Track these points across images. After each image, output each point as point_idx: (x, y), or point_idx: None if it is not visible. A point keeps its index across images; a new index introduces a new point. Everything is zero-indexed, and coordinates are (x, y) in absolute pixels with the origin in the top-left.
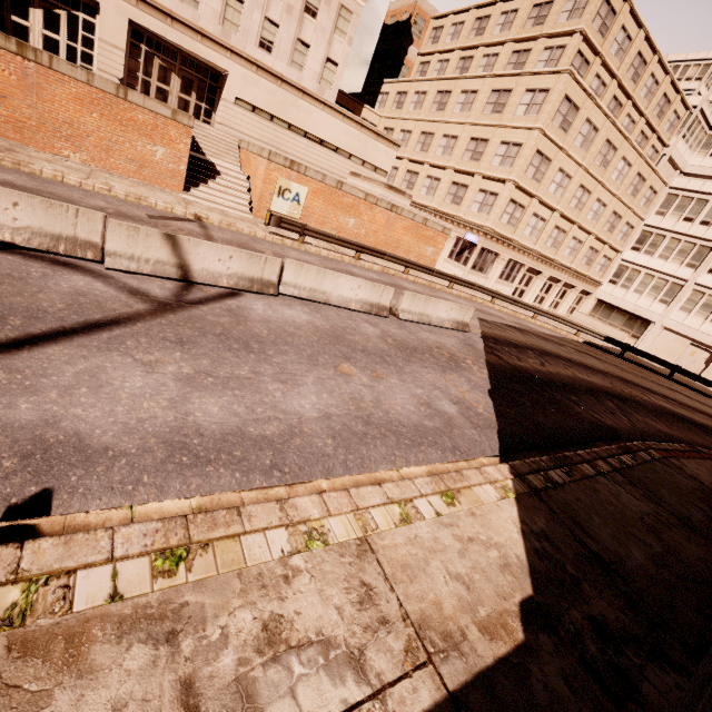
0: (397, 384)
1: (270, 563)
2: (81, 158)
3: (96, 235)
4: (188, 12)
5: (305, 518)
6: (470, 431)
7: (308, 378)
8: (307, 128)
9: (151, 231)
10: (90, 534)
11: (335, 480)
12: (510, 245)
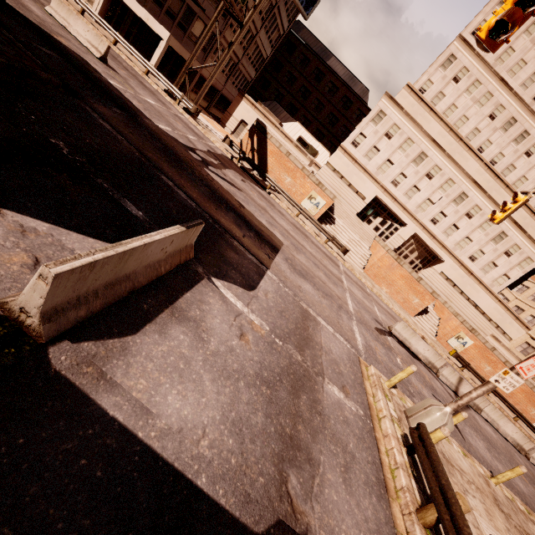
0: None
1: None
2: (386, 291)
3: (439, 365)
4: (442, 237)
5: None
6: None
7: None
8: (471, 297)
9: (457, 374)
10: (510, 491)
11: None
12: None
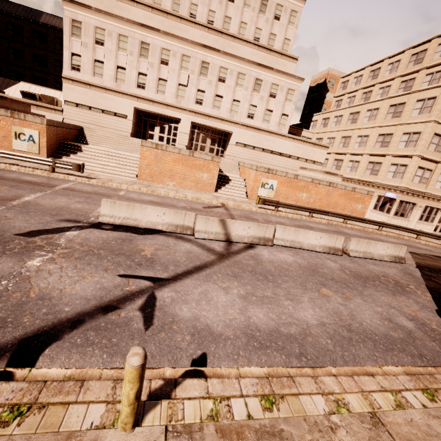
0: (362, 303)
1: (319, 416)
2: (173, 184)
3: (191, 223)
4: (215, 112)
5: (331, 391)
6: (429, 342)
7: (304, 298)
8: (272, 149)
9: (214, 219)
10: (230, 379)
11: (339, 368)
12: (424, 196)
